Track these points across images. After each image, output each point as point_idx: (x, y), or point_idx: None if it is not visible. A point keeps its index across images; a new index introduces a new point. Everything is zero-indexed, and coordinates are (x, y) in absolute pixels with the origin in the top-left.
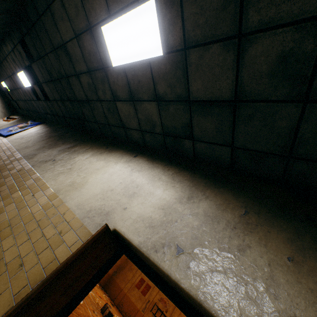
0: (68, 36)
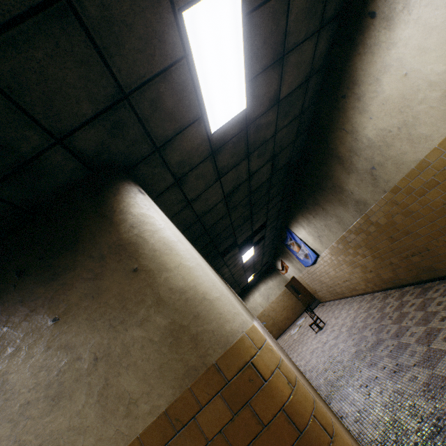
0: (219, 192)
